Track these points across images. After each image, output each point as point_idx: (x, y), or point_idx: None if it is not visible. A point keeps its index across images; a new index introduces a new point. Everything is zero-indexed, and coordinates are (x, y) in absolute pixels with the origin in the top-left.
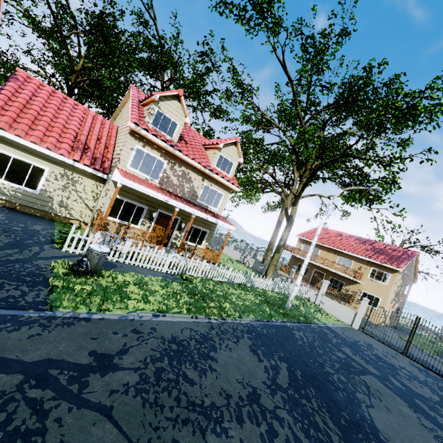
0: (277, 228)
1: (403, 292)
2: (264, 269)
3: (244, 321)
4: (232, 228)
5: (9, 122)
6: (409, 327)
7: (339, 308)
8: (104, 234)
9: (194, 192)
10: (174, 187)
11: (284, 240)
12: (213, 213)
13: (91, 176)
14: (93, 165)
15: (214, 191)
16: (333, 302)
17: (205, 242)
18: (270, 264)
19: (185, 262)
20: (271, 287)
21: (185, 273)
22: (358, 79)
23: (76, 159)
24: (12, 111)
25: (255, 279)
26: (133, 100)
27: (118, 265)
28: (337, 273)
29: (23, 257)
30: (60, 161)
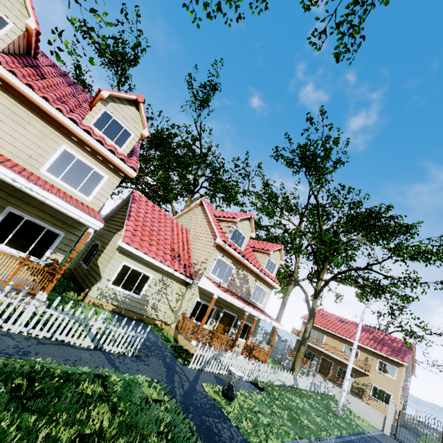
0: (282, 309)
1: (406, 385)
2: (283, 358)
3: (332, 439)
4: (280, 327)
5: (139, 241)
6: (439, 434)
7: (367, 409)
8: (198, 342)
9: (249, 291)
10: (236, 288)
11: (308, 332)
12: (262, 311)
13: (179, 280)
14: (183, 271)
15: (261, 289)
16: (360, 402)
17: (250, 337)
18: (297, 356)
19: (258, 368)
20: (309, 387)
21: (256, 379)
22: (371, 212)
23: (176, 269)
24: (139, 230)
25: (300, 380)
26: (212, 215)
27: (223, 378)
28: (345, 363)
29: (187, 383)
30: (161, 269)
